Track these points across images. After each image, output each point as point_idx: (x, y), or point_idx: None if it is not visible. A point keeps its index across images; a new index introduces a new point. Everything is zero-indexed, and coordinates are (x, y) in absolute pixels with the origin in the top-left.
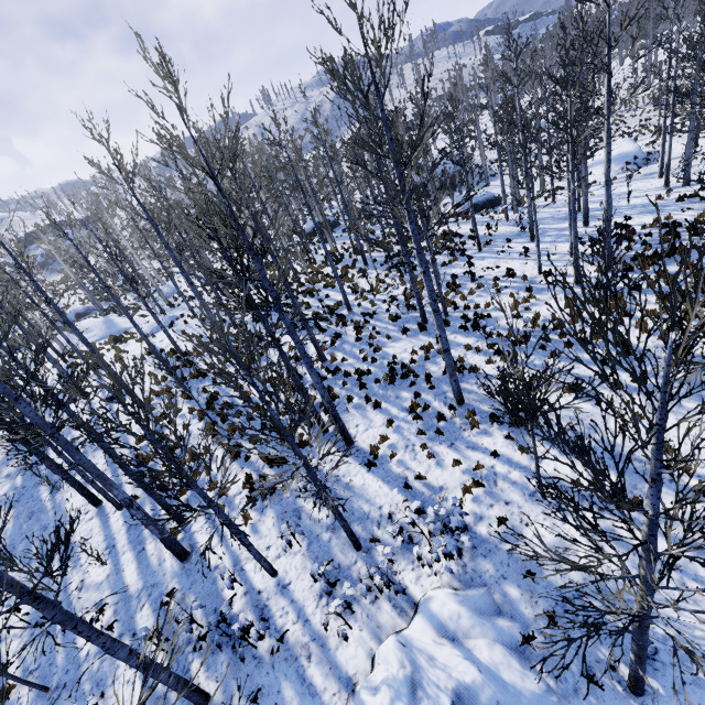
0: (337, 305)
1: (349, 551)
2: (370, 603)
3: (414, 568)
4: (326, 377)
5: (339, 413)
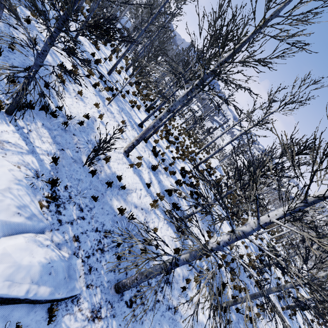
0: None
1: None
2: None
3: None
4: None
5: None
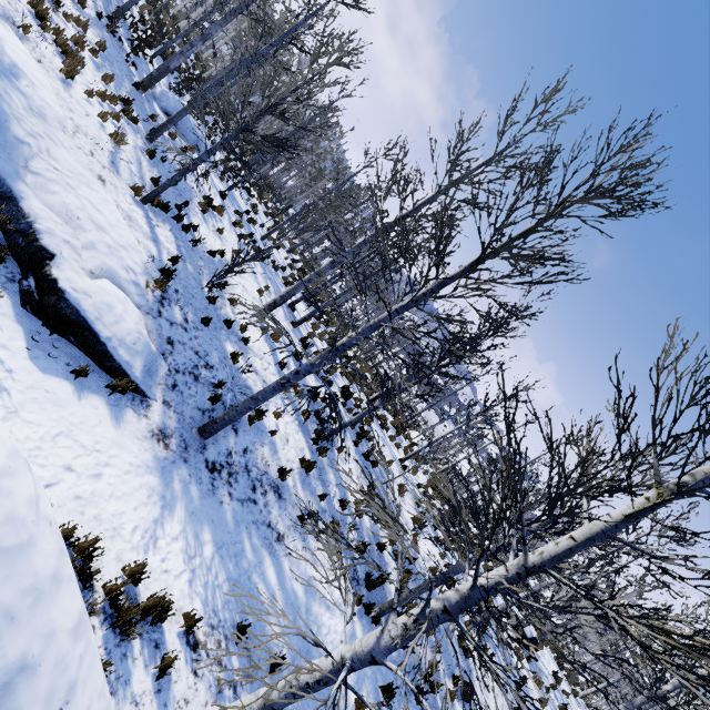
0: None
1: None
2: None
3: None
4: None
5: None
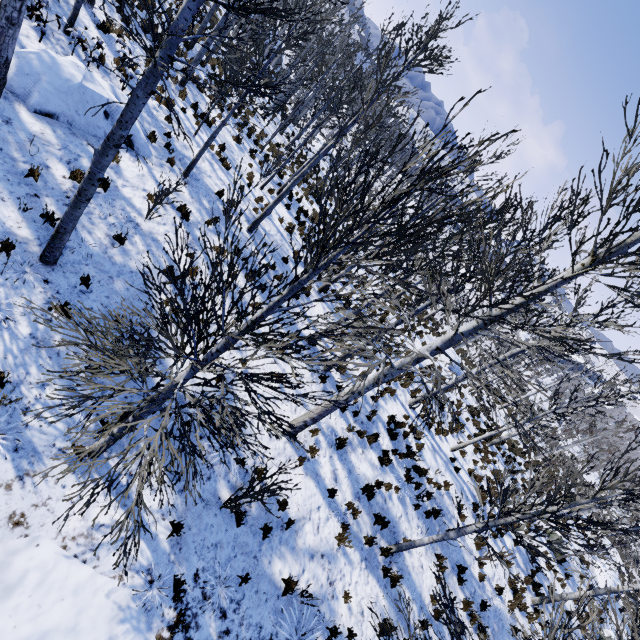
0: None
1: (57, 27)
2: (62, 53)
3: (103, 79)
4: None
5: None
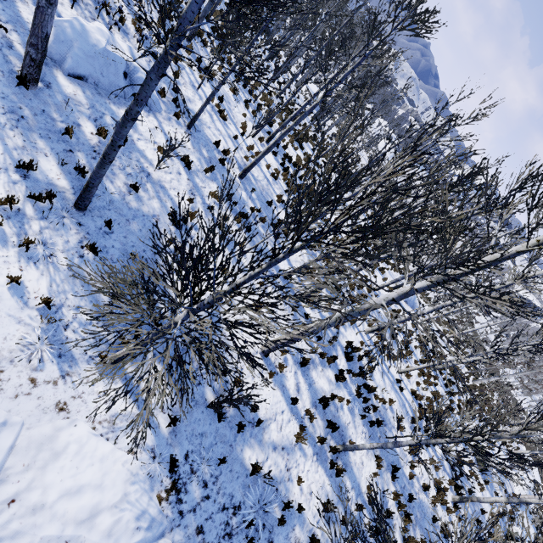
0: None
1: None
2: (90, 17)
3: (123, 39)
4: None
5: None
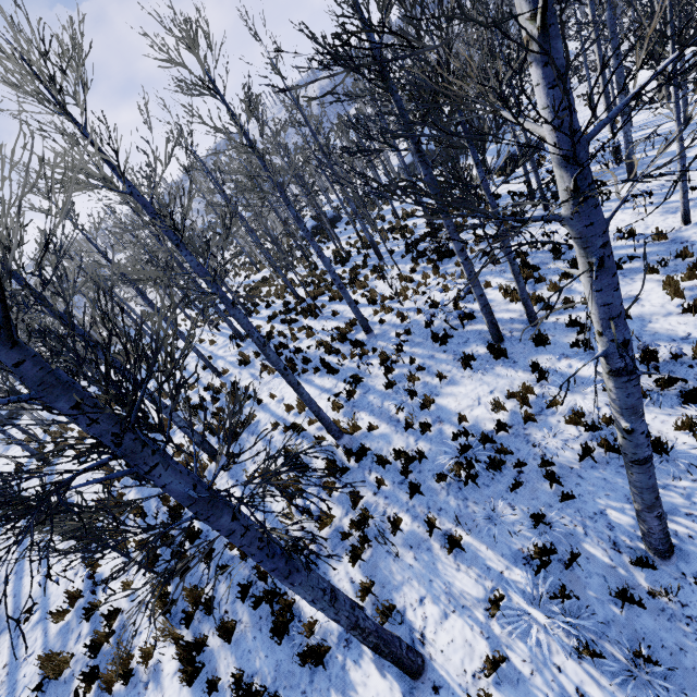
0: (350, 326)
1: None
2: None
3: None
4: (346, 467)
5: (380, 560)
